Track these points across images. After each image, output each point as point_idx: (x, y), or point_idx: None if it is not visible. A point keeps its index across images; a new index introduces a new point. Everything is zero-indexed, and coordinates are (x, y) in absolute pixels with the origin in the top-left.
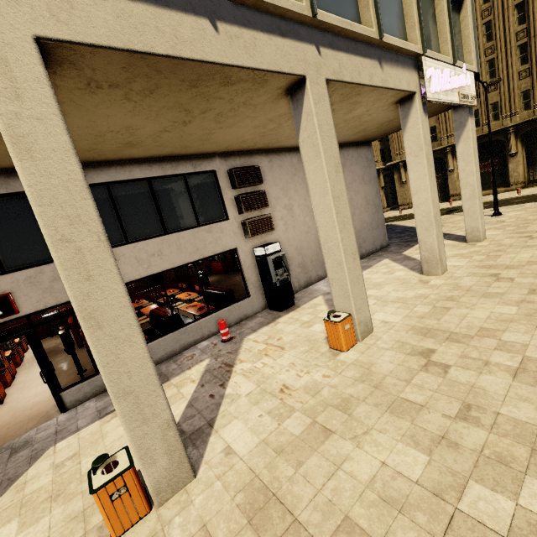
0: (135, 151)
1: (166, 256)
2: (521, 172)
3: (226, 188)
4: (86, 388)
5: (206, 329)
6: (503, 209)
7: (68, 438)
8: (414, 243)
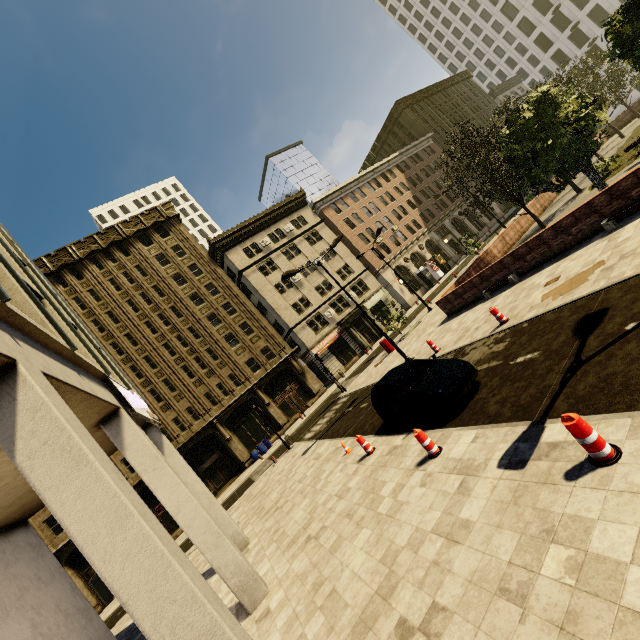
0: None
1: None
2: None
3: None
4: None
5: None
6: None
7: None
8: None
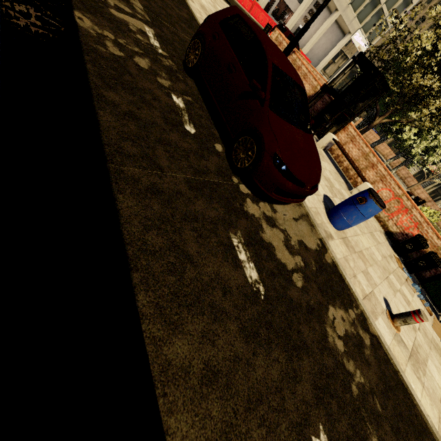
0: None
1: (292, 5)
2: None
3: (313, 4)
4: None
5: None
6: None
7: None
8: None
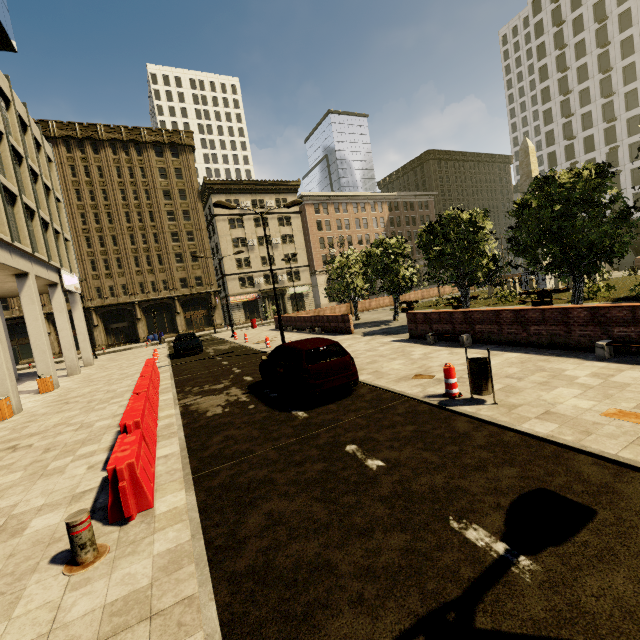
0: None
1: None
2: (103, 338)
3: None
4: None
5: None
6: (98, 356)
7: None
8: None
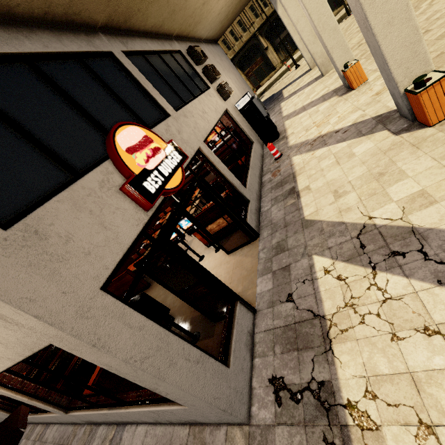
0: (153, 10)
1: (208, 113)
2: (276, 57)
3: (193, 64)
4: (252, 217)
5: (257, 165)
6: (294, 67)
7: (304, 210)
8: (280, 95)
